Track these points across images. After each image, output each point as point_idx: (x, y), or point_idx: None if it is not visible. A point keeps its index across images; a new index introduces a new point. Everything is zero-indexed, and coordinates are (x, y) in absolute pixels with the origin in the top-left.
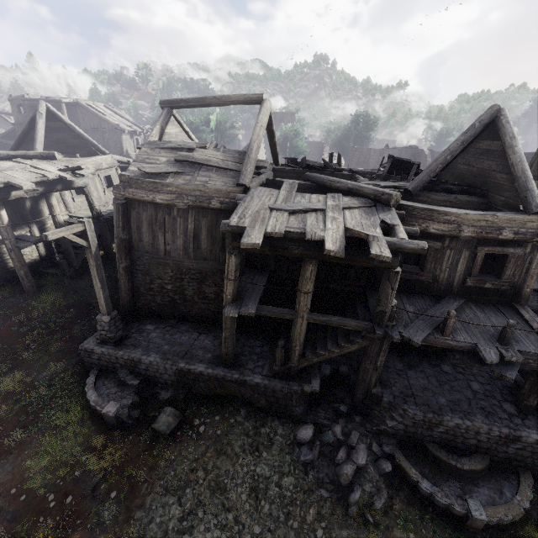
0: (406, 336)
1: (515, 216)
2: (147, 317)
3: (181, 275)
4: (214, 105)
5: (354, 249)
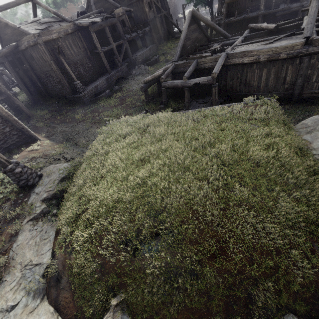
0: (128, 37)
1: (118, 9)
2: (77, 92)
3: (76, 65)
4: (15, 6)
5: (110, 20)
